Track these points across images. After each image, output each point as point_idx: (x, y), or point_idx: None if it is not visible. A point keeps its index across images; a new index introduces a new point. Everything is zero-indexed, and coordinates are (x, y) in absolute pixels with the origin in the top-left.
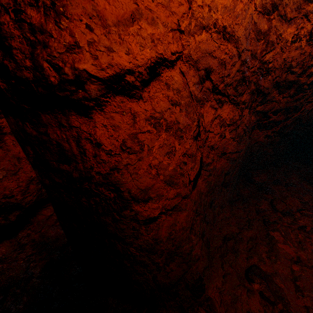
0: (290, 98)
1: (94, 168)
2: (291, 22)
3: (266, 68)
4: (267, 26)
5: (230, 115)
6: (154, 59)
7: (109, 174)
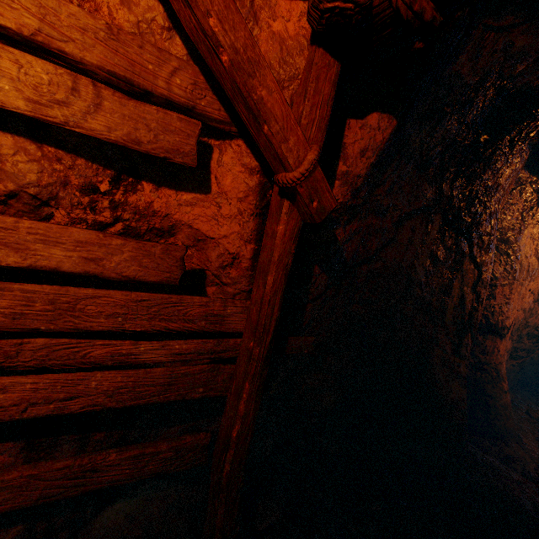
0: (532, 344)
1: (494, 360)
2: None
3: (527, 325)
4: (533, 306)
5: (509, 346)
6: (512, 321)
7: (497, 364)
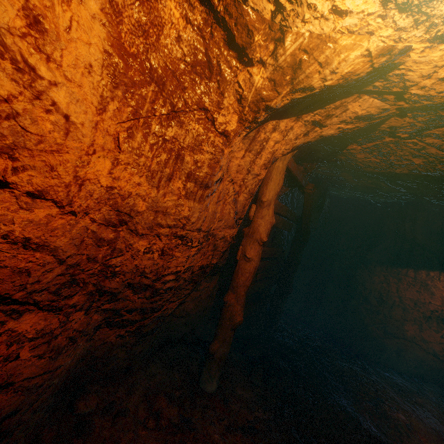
0: (146, 299)
1: None
2: (143, 237)
3: (112, 271)
4: (114, 235)
5: (39, 324)
6: None
7: None
